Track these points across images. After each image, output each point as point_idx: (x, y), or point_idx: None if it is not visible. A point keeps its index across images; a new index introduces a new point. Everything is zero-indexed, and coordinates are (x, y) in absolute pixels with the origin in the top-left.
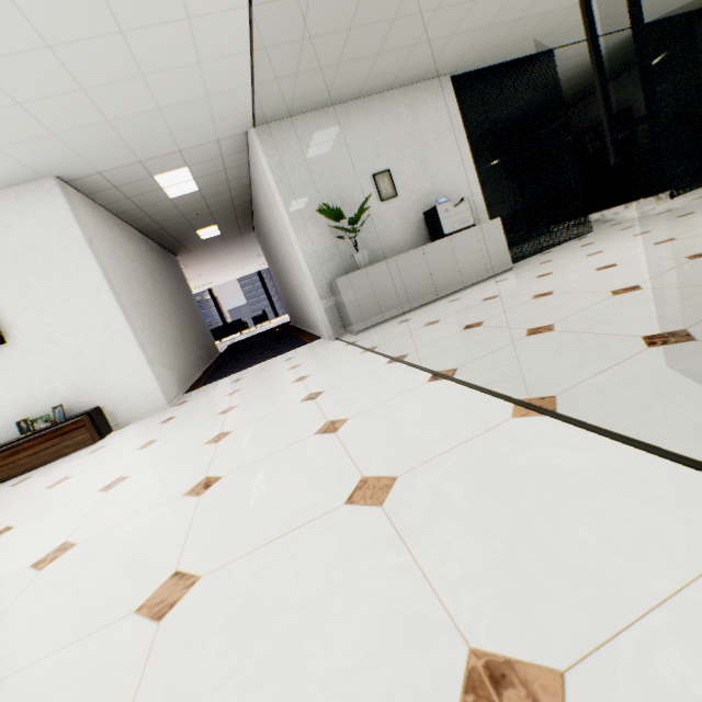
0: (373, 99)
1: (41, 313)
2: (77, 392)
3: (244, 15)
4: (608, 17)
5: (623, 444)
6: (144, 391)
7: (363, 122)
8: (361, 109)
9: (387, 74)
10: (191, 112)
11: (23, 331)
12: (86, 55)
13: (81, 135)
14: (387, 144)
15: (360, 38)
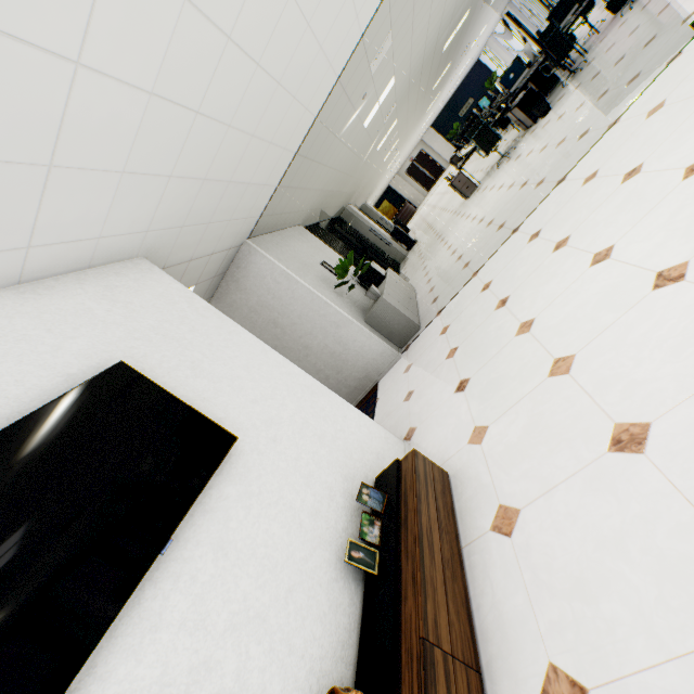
0: (285, 231)
1: (233, 392)
2: (344, 475)
3: (311, 123)
4: (331, 207)
5: (646, 90)
6: (381, 439)
7: (292, 241)
8: (285, 235)
9: (295, 210)
10: (249, 200)
11: (233, 423)
12: (277, 104)
13: (208, 193)
14: (310, 251)
15: (309, 171)
